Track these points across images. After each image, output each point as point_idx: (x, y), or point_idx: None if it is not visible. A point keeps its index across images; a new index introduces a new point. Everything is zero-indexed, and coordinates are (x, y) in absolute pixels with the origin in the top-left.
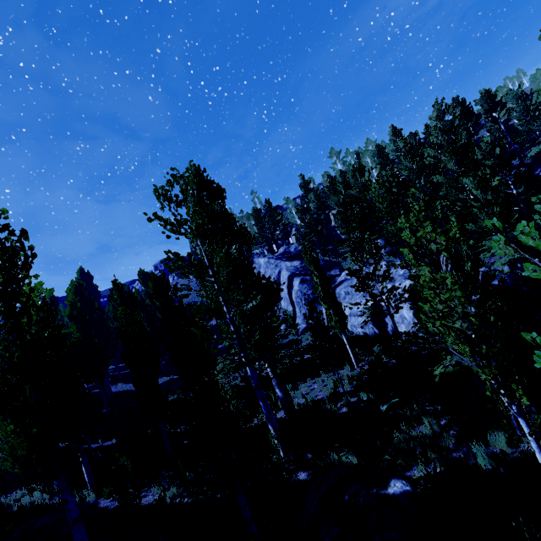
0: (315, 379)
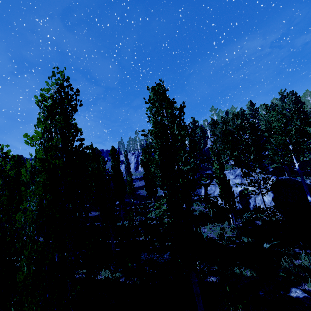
0: (205, 226)
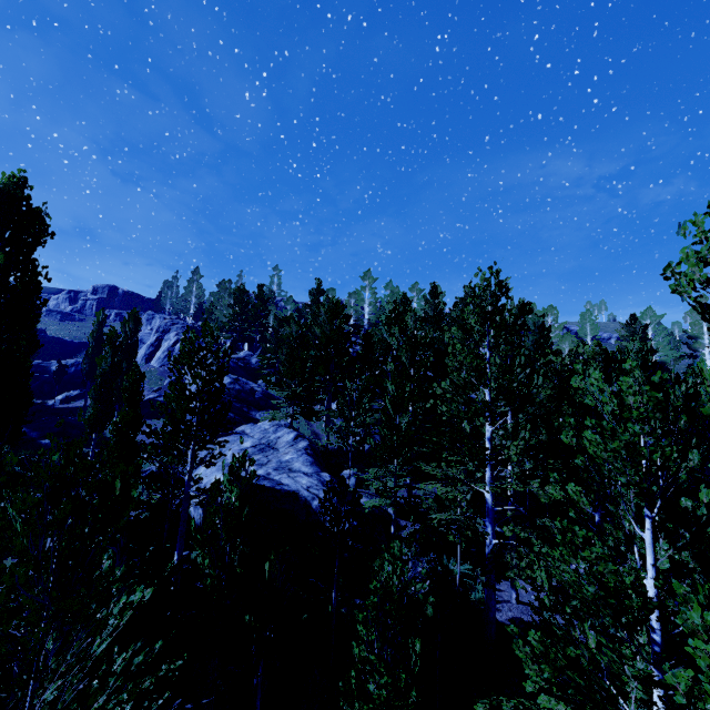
0: None
